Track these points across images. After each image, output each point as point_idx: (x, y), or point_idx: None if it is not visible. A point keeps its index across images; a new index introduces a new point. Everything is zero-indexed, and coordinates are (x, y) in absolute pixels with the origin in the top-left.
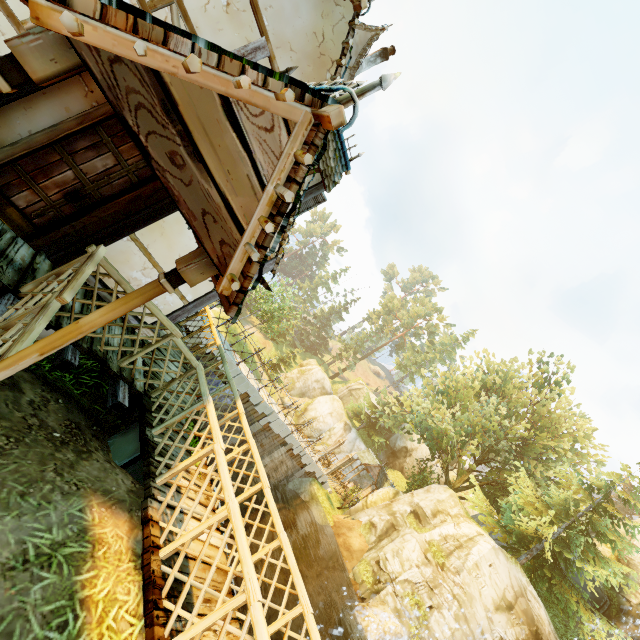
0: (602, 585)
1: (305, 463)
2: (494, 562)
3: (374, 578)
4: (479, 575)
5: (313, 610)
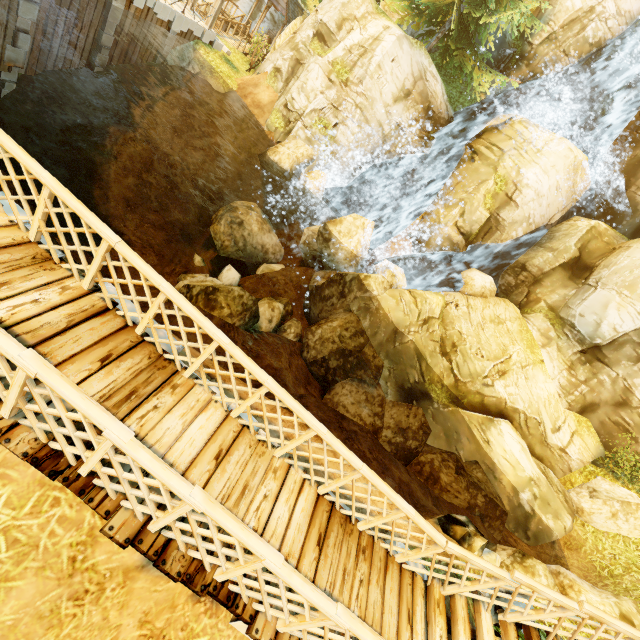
0: (512, 39)
1: (169, 21)
2: (397, 55)
3: (285, 122)
4: (381, 76)
5: (239, 168)
